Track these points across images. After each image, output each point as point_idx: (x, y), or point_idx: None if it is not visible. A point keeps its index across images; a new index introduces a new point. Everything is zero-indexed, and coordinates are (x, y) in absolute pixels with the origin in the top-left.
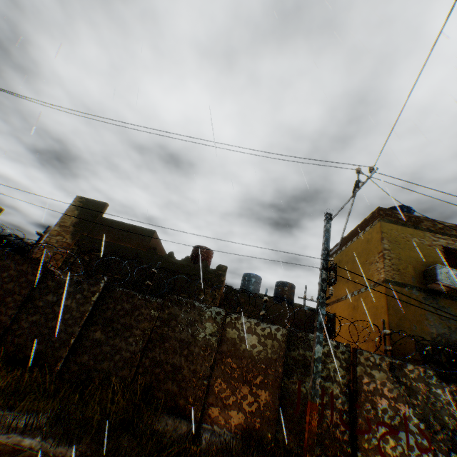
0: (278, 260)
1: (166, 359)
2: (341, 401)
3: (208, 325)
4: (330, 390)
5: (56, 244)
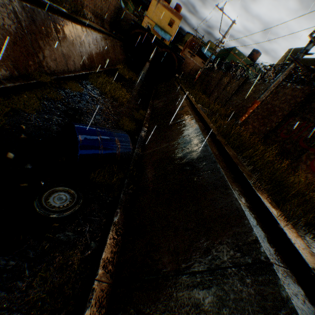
0: (313, 27)
1: (245, 105)
2: (314, 134)
3: None
4: (313, 127)
5: None
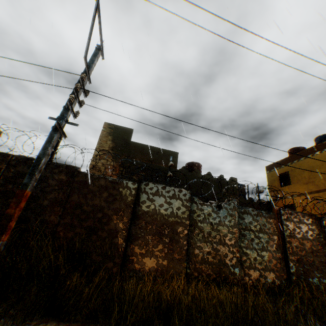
0: None
1: (301, 256)
2: None
3: (313, 227)
4: None
5: (101, 167)
